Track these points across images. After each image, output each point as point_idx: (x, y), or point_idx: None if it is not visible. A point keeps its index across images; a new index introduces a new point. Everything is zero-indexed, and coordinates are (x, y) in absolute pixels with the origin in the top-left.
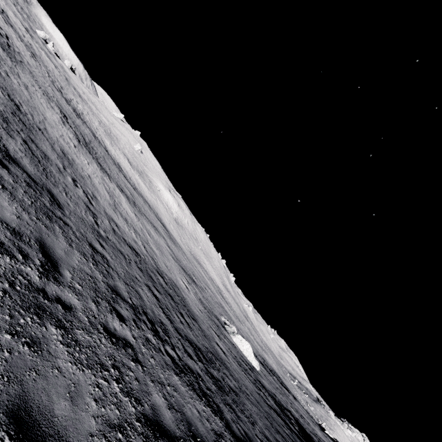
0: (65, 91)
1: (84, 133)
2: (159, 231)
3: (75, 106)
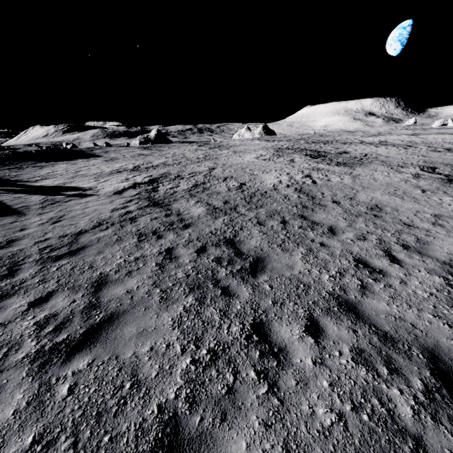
0: None
1: None
2: None
3: None
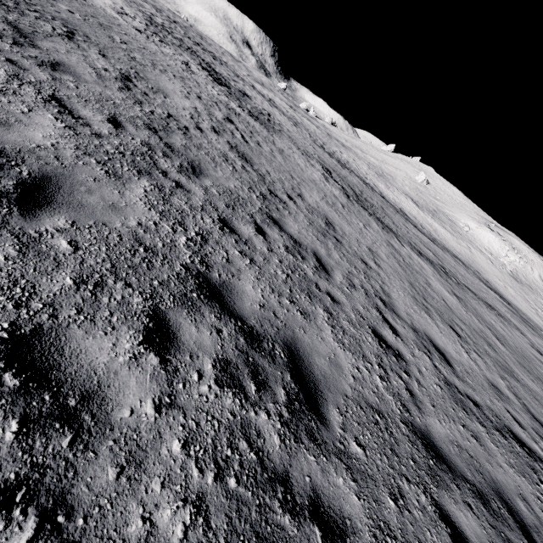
0: (328, 146)
1: (352, 184)
2: (501, 313)
3: (339, 157)
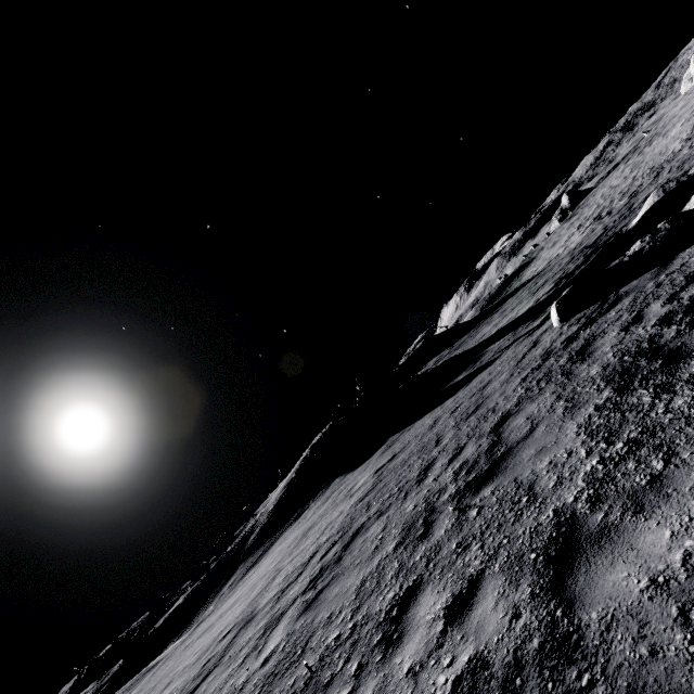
0: None
1: None
2: None
3: None
